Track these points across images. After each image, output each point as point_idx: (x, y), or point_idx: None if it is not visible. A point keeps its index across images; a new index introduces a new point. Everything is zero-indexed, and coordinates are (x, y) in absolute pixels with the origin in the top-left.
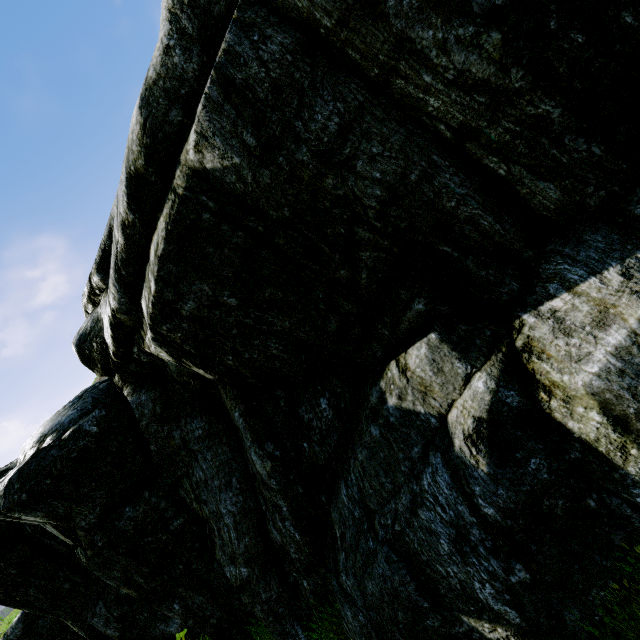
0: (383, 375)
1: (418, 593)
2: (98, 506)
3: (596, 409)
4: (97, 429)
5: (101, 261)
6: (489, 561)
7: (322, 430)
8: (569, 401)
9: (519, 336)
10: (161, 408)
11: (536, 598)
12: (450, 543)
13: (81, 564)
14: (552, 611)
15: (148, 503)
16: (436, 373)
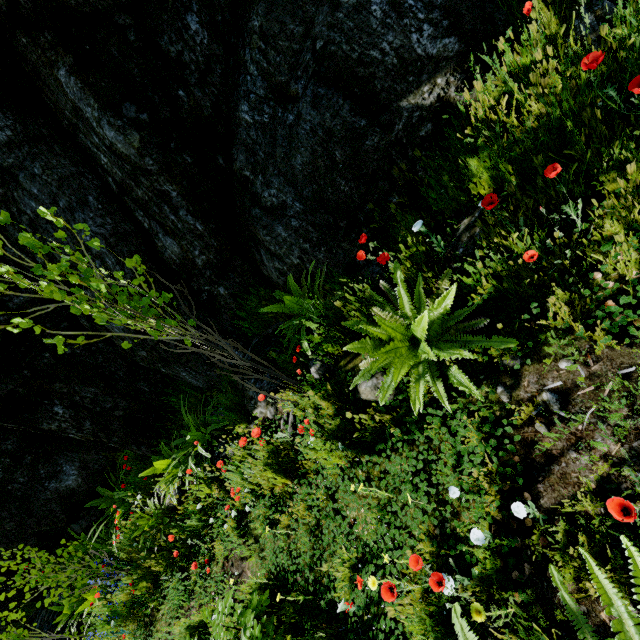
0: None
1: (353, 113)
2: None
3: None
4: None
5: None
6: None
7: (199, 64)
8: None
9: None
10: None
11: (472, 5)
12: (383, 1)
13: None
14: (486, 16)
15: None
16: None
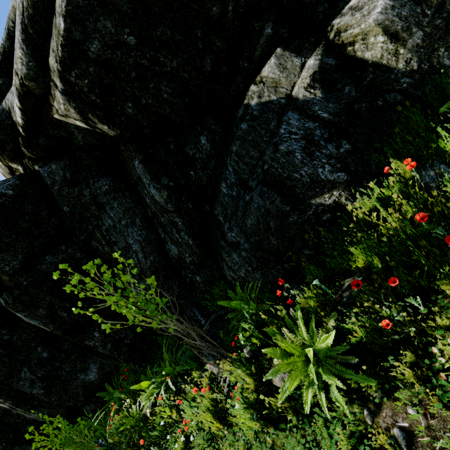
0: (245, 97)
1: (282, 203)
2: (20, 254)
3: (381, 33)
4: (13, 192)
5: (1, 64)
6: (327, 148)
7: (203, 159)
8: (365, 37)
9: (331, 32)
10: (71, 174)
11: (355, 157)
12: (302, 152)
13: (3, 339)
14: (364, 163)
15: (65, 253)
16: (282, 71)
